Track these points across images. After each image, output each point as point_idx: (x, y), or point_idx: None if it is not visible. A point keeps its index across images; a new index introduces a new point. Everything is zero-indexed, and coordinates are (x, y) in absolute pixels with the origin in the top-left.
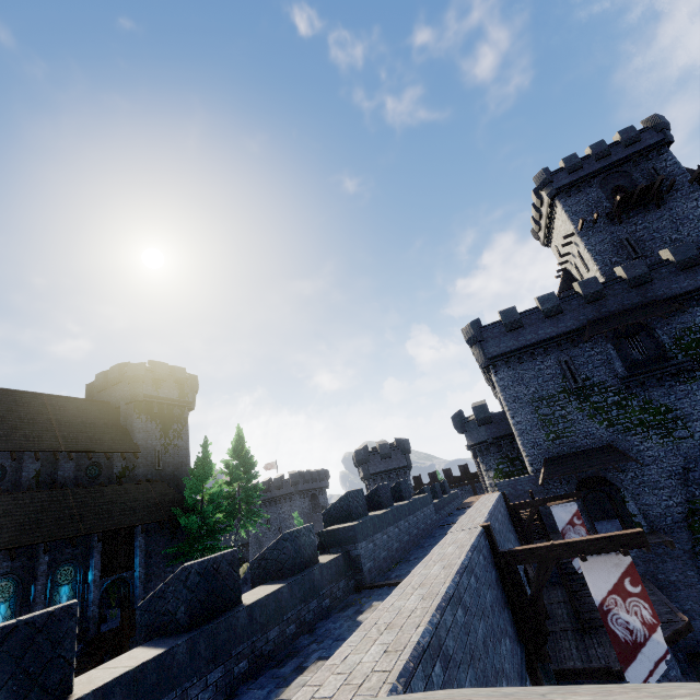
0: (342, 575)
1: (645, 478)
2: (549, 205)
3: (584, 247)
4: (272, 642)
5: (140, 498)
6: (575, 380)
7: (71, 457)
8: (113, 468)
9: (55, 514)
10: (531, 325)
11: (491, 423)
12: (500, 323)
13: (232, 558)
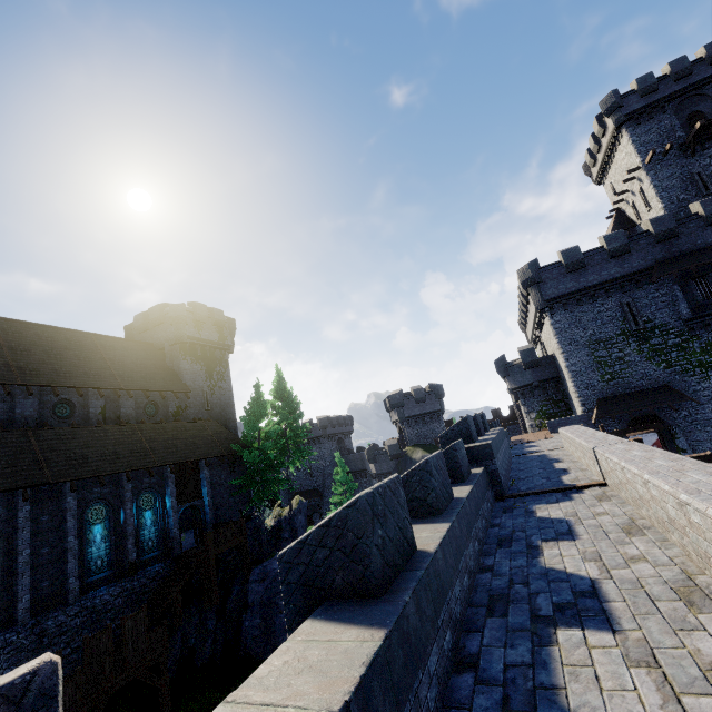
0: (488, 486)
1: (699, 416)
2: (613, 134)
3: (650, 183)
4: (480, 531)
5: (199, 435)
6: (636, 322)
7: (131, 395)
8: (168, 407)
9: (129, 447)
10: (593, 266)
11: (538, 367)
12: (560, 263)
13: (442, 458)
